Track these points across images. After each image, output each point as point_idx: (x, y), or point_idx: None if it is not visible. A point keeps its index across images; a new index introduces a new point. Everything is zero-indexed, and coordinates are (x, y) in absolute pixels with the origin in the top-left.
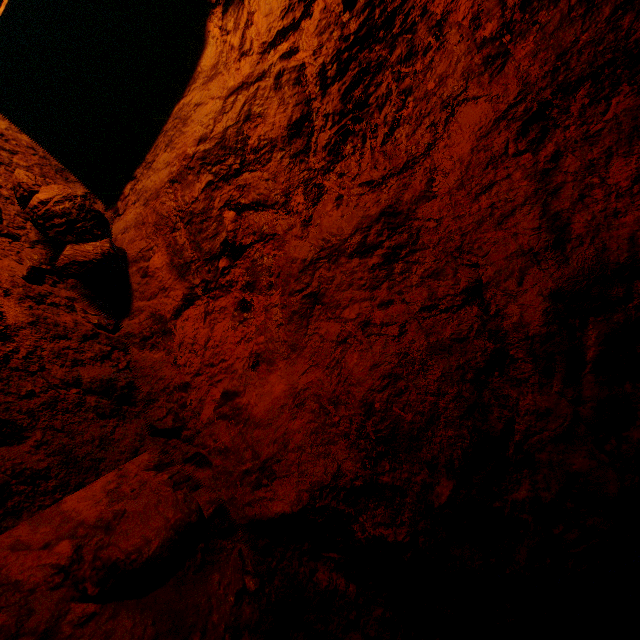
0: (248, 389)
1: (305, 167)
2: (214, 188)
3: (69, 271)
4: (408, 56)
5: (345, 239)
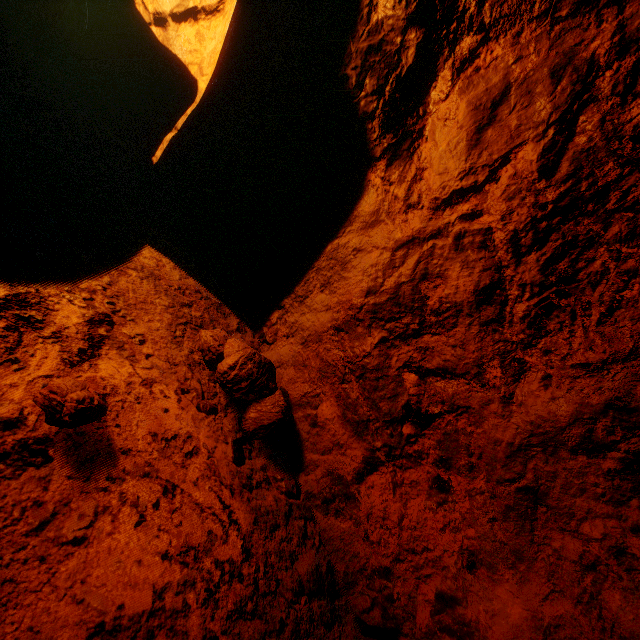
0: (470, 598)
1: (499, 337)
2: (389, 345)
3: (257, 436)
4: (630, 235)
5: (561, 427)
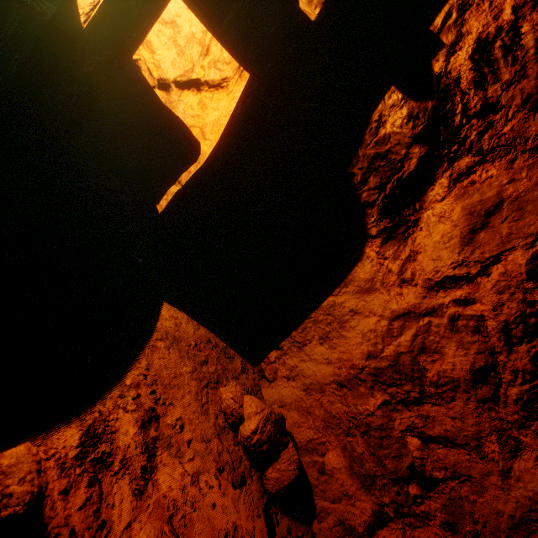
0: None
1: (495, 415)
2: (392, 408)
3: (280, 496)
4: None
5: None
